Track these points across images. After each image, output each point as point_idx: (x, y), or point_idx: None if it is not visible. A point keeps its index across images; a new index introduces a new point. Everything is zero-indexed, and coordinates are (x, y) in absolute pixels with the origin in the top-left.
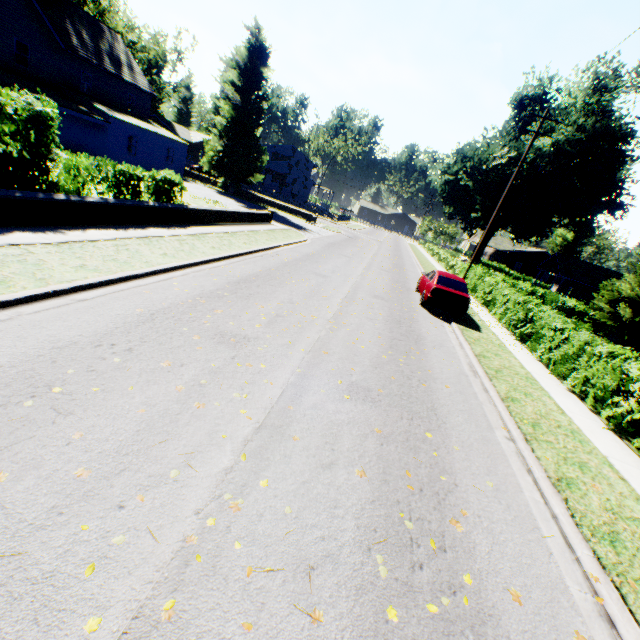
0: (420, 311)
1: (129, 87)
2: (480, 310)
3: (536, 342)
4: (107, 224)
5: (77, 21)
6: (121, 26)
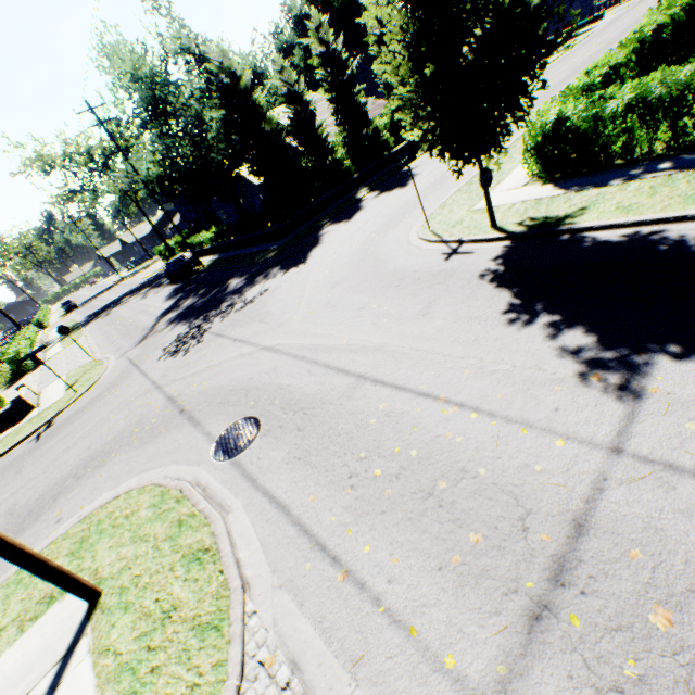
0: None
1: None
2: None
3: None
4: None
5: None
6: None
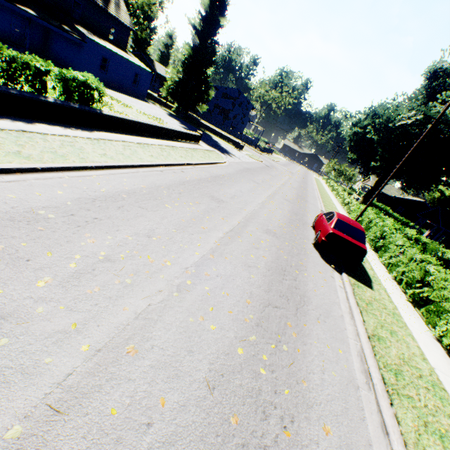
0: (311, 253)
1: (113, 20)
2: (370, 254)
3: (435, 315)
4: None
5: None
6: None
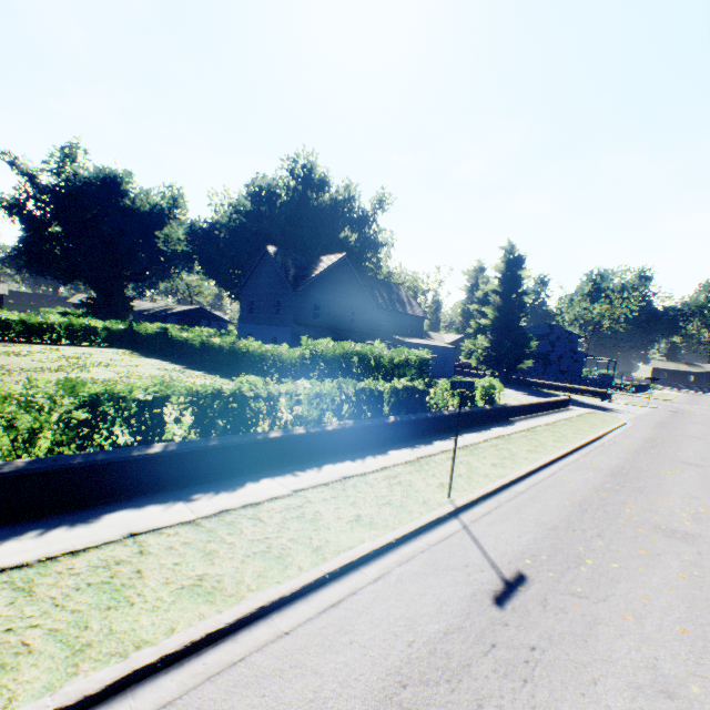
0: None
1: (410, 317)
2: None
3: None
4: (465, 428)
5: (379, 287)
6: (400, 280)
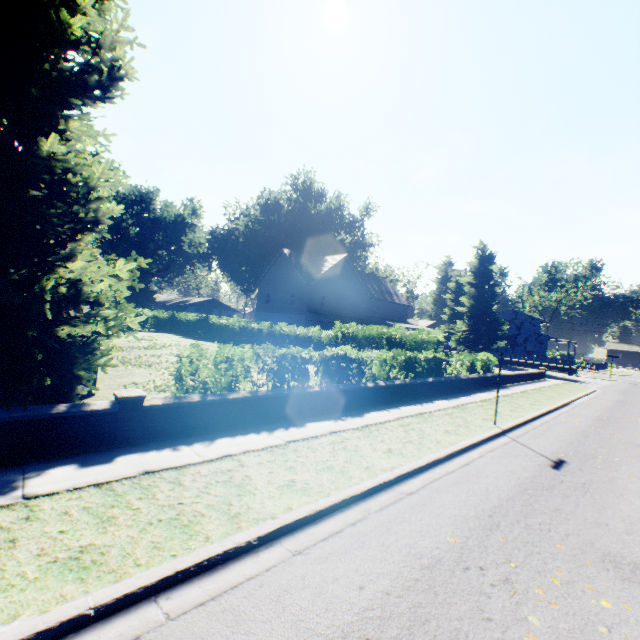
0: None
1: (397, 306)
2: None
3: None
4: (475, 390)
5: (370, 281)
6: (385, 274)
